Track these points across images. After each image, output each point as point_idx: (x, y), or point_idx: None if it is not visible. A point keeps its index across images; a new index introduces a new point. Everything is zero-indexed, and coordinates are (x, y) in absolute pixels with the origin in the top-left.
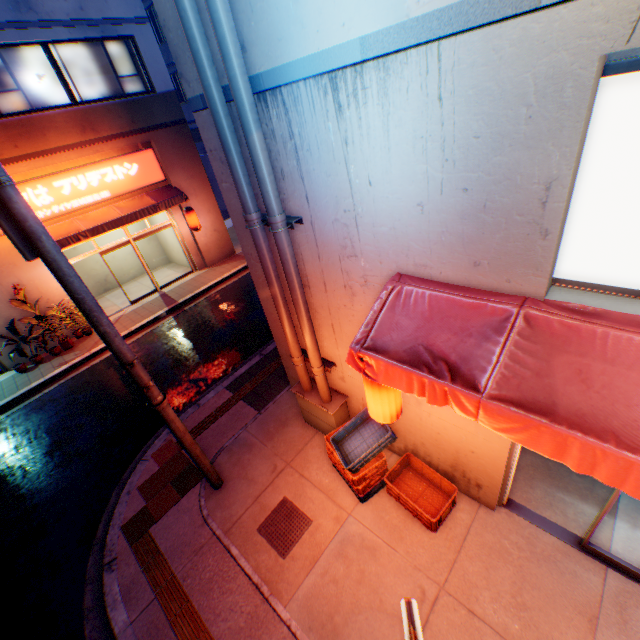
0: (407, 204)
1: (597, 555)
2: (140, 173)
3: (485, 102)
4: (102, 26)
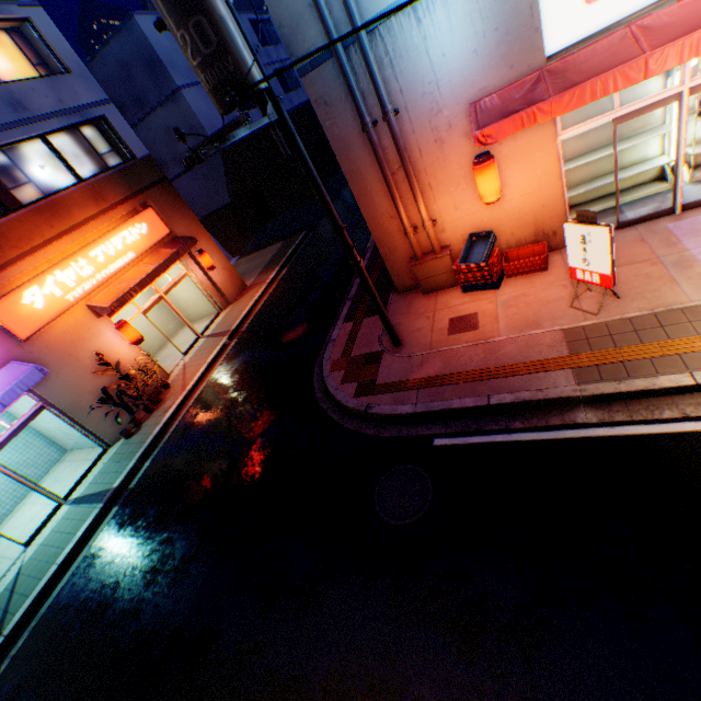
0: (467, 56)
1: (626, 226)
2: (150, 231)
3: None
4: (80, 112)
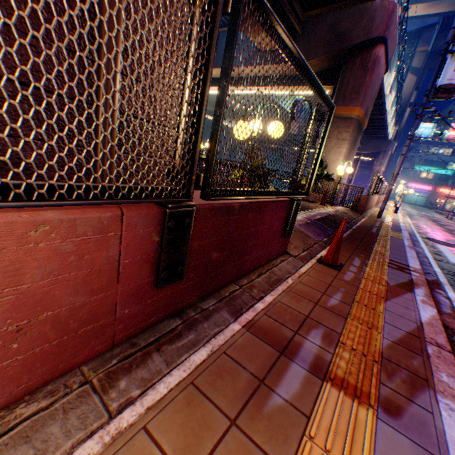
0: None
1: None
2: None
3: None
4: None
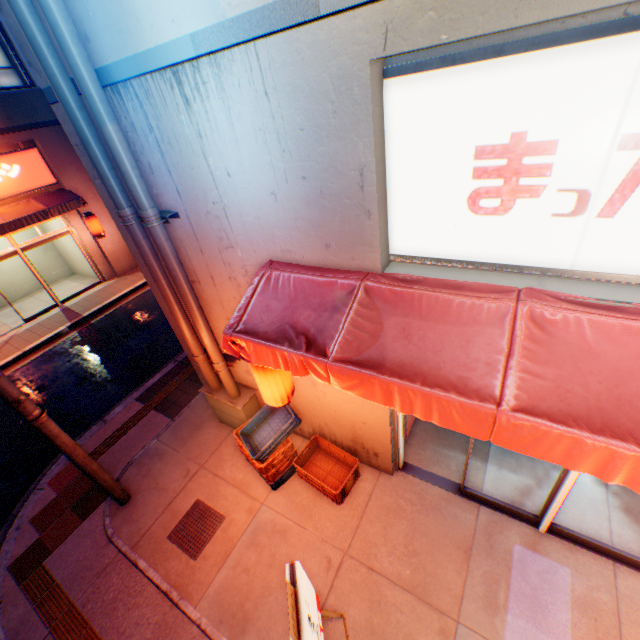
0: (263, 193)
1: (472, 496)
2: (24, 175)
3: (301, 98)
4: None
